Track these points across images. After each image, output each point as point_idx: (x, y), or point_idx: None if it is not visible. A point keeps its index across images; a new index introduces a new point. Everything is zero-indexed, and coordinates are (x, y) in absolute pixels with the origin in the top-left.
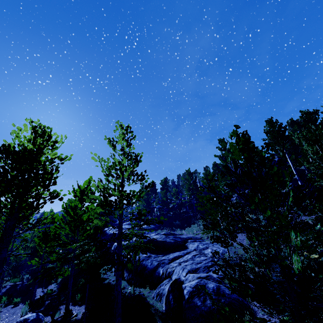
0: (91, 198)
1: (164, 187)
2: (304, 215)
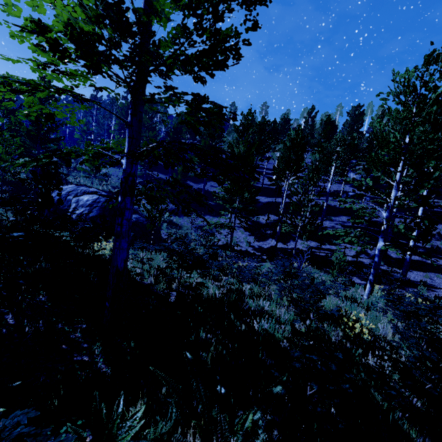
0: None
1: None
2: None
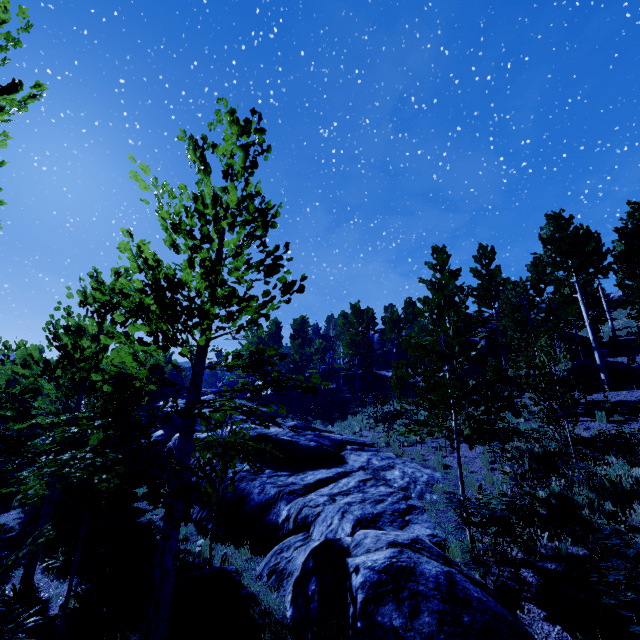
0: (114, 289)
1: (298, 334)
2: (607, 421)
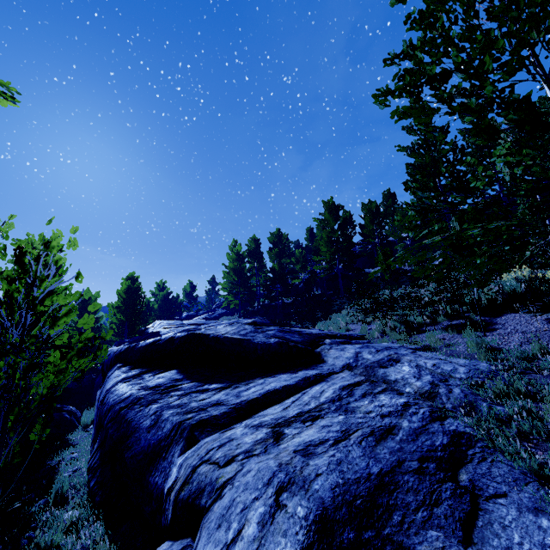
0: None
1: (276, 246)
2: None
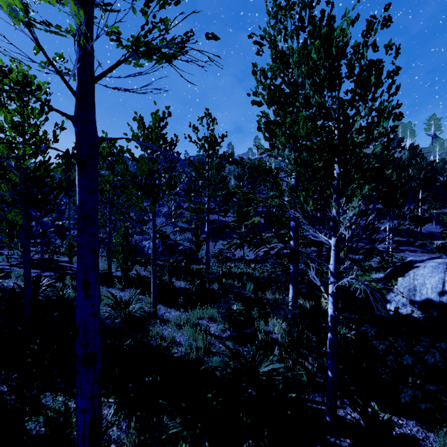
0: None
1: None
2: None
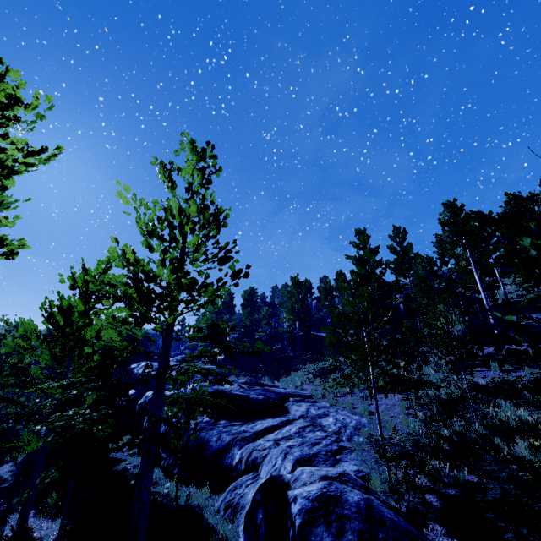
0: (104, 281)
1: (248, 303)
2: (500, 371)
